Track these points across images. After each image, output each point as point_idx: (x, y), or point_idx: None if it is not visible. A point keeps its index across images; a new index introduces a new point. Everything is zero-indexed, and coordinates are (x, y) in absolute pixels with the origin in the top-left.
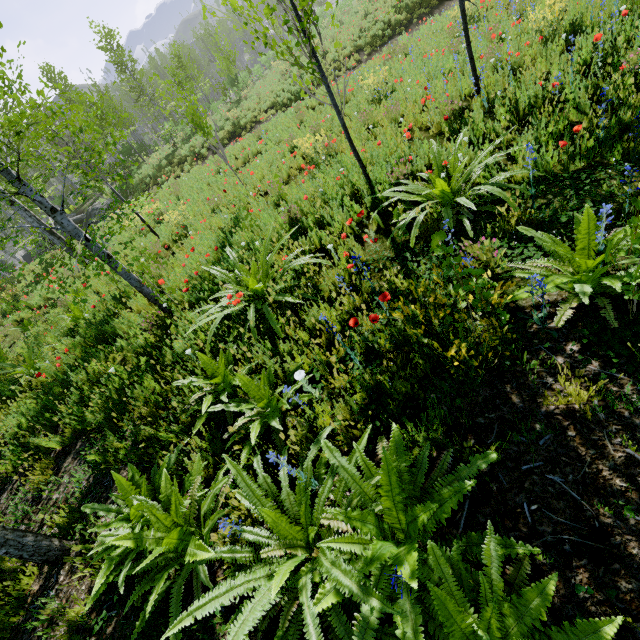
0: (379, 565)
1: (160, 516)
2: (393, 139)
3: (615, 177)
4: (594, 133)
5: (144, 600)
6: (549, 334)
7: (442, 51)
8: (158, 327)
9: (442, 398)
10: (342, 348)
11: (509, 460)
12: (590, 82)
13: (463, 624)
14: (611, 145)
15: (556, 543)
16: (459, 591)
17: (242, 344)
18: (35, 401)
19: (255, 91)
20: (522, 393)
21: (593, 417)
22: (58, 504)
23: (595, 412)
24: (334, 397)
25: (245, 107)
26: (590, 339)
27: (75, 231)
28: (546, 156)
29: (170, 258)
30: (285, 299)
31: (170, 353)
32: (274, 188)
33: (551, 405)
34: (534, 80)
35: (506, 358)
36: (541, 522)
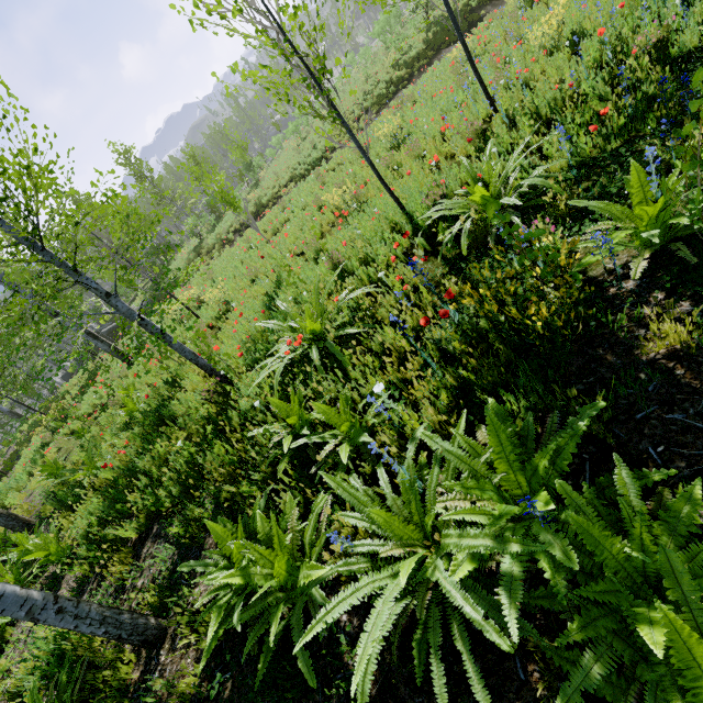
0: (509, 518)
1: (263, 552)
2: (421, 172)
3: (655, 142)
4: (622, 110)
5: (258, 654)
6: (629, 292)
7: (450, 89)
8: (219, 395)
9: (533, 366)
10: (416, 361)
11: (621, 414)
12: (605, 73)
13: (614, 549)
14: (643, 117)
15: (694, 475)
16: (601, 522)
17: (311, 383)
18: (102, 499)
19: (271, 171)
20: (616, 351)
21: (698, 351)
22: (145, 589)
23: (699, 346)
24: (418, 410)
25: (264, 187)
26: (673, 285)
27: (129, 312)
28: (579, 142)
29: (217, 333)
30: (346, 332)
31: (236, 415)
32: (310, 244)
33: (650, 353)
34: (549, 87)
35: (590, 318)
36: (672, 460)
